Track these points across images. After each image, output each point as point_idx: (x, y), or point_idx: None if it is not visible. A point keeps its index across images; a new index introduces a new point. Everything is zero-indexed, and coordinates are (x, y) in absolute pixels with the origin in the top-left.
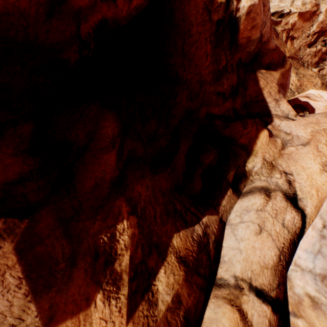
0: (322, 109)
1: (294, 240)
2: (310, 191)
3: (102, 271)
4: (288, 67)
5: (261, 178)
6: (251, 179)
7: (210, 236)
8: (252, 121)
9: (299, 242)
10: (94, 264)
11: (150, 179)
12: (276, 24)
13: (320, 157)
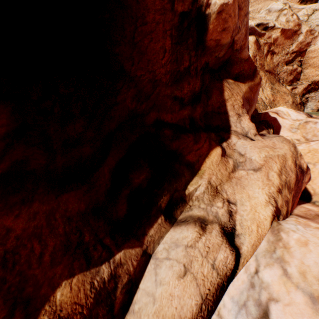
0: (287, 127)
1: (222, 283)
2: (251, 226)
3: None
4: (258, 81)
5: (201, 205)
6: (191, 205)
7: (121, 278)
8: (206, 135)
9: (229, 285)
10: None
11: (47, 202)
12: (259, 36)
13: (269, 187)
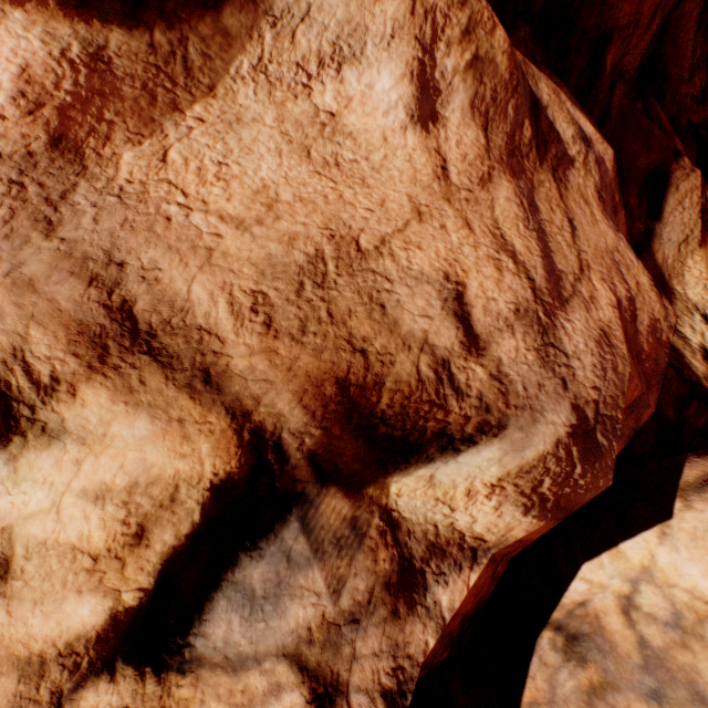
0: None
1: None
2: None
3: (707, 224)
4: None
5: None
6: None
7: None
8: None
9: None
10: (700, 219)
11: None
12: None
13: None
